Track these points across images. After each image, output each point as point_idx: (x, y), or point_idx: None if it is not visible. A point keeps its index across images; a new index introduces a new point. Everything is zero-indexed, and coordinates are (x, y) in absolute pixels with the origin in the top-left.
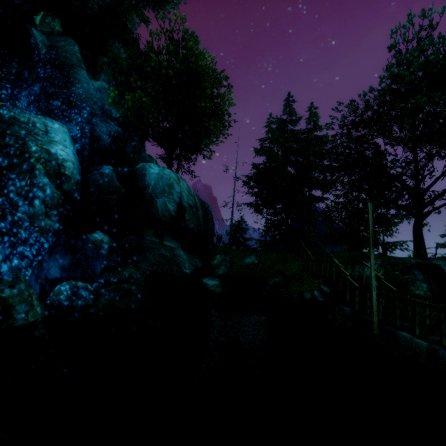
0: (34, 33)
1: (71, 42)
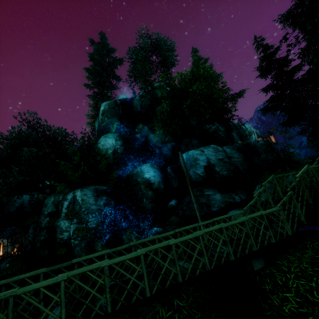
0: (137, 136)
1: (144, 128)
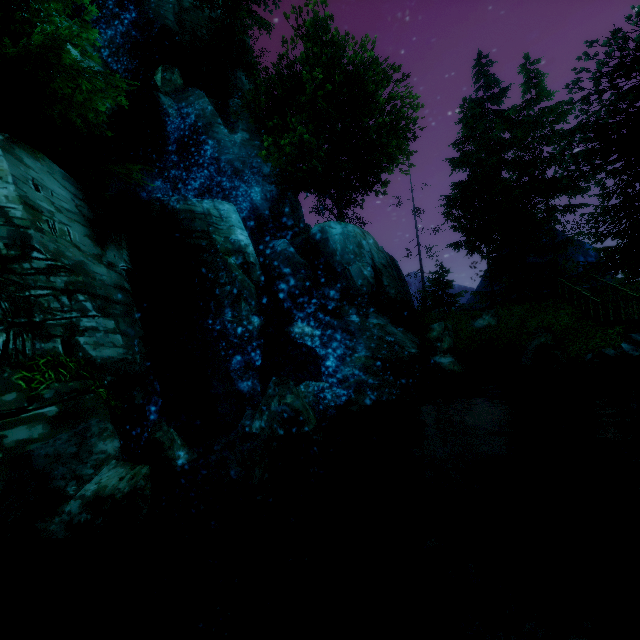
0: (161, 99)
1: (199, 94)
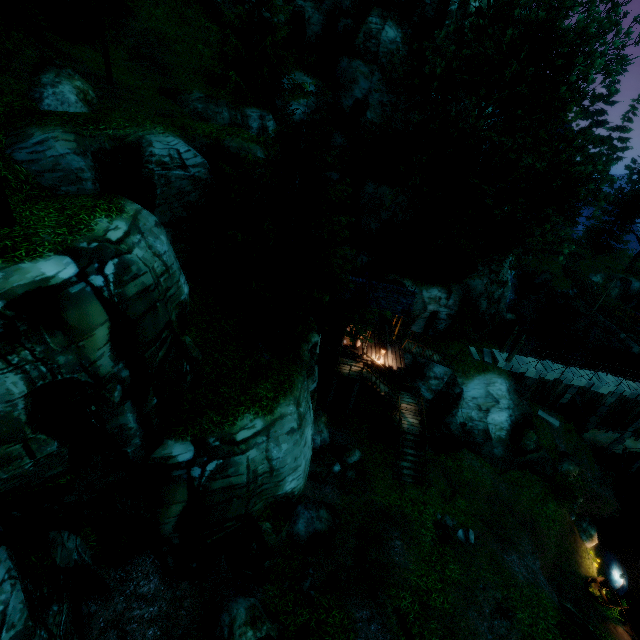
0: None
1: None
